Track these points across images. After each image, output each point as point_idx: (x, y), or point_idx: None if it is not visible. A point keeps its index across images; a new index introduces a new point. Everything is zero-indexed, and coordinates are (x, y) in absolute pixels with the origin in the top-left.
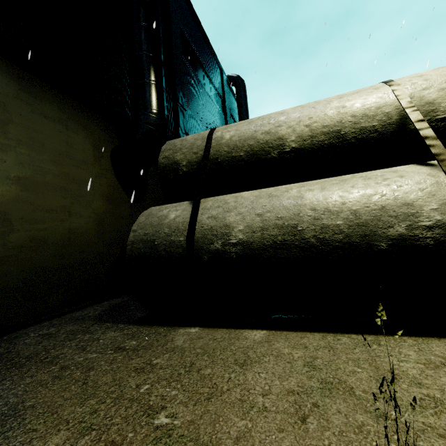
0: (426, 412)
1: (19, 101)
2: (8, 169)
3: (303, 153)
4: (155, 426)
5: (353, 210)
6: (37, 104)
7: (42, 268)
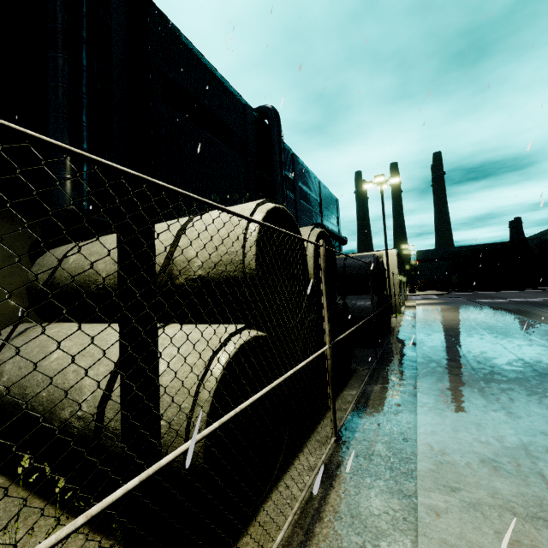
0: None
1: None
2: None
3: (111, 292)
4: None
5: (57, 383)
6: None
7: None
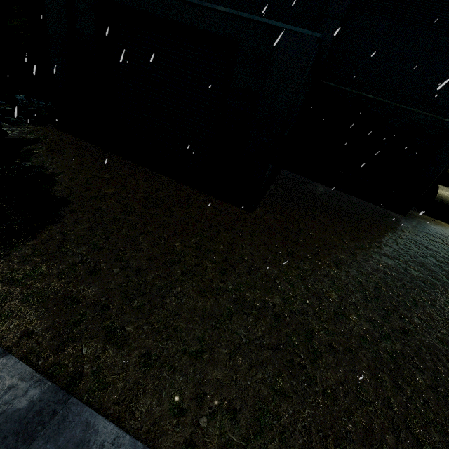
0: None
1: None
2: None
3: None
4: None
5: None
6: None
7: None
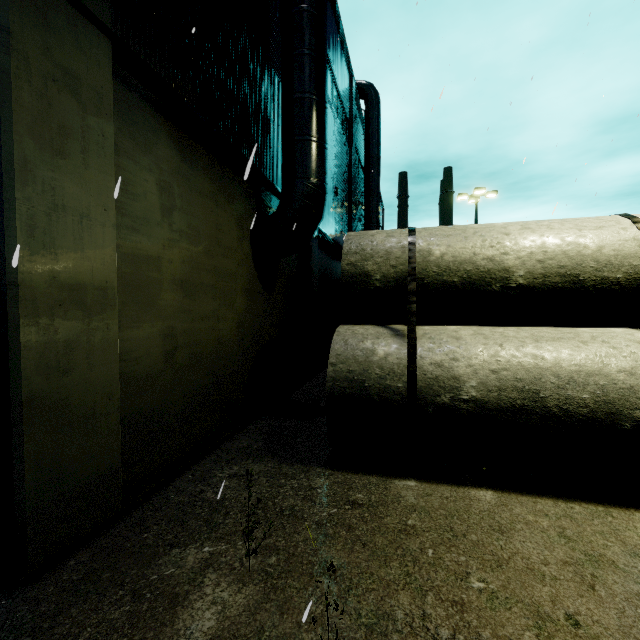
0: None
1: (181, 177)
2: (173, 272)
3: (531, 292)
4: (477, 589)
5: (600, 384)
6: (194, 178)
7: (199, 390)
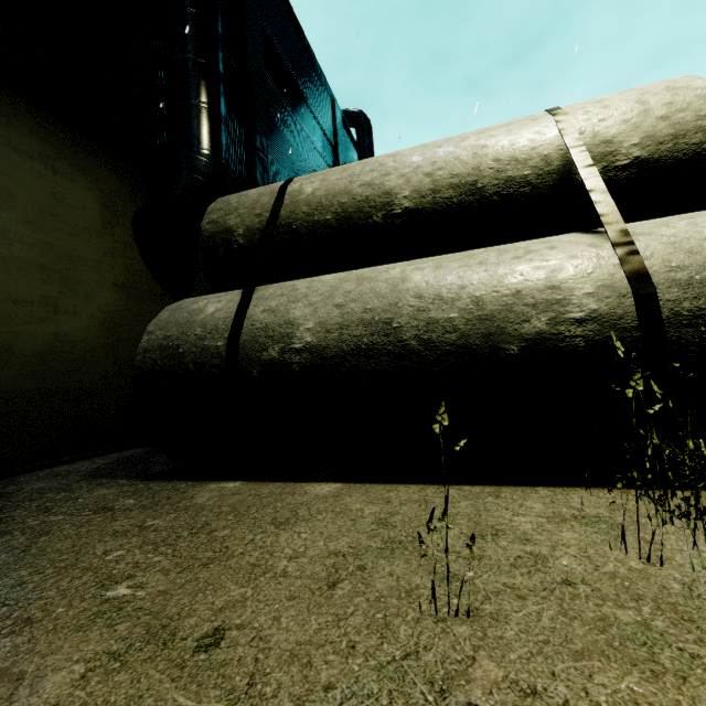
0: (517, 571)
1: None
2: None
3: (421, 217)
4: (105, 599)
5: (475, 296)
6: None
7: (5, 394)
